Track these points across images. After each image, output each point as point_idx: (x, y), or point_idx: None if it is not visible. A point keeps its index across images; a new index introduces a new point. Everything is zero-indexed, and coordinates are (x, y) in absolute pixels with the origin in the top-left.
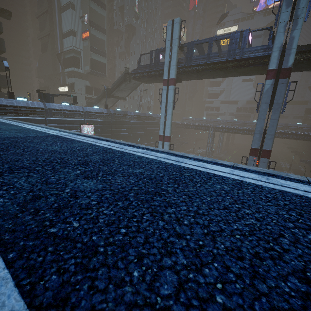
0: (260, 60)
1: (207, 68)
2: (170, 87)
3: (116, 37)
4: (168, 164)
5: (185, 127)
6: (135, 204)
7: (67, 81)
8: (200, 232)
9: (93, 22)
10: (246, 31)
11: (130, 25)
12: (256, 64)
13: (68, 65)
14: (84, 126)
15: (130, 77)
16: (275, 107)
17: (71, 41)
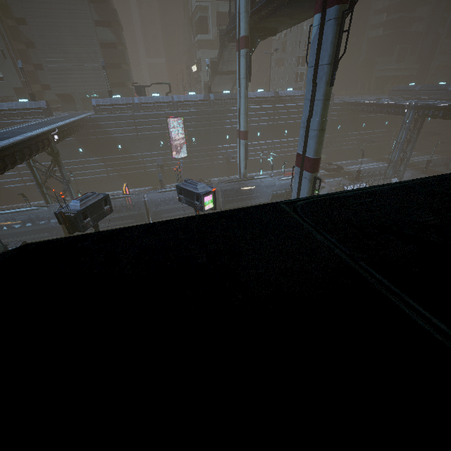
0: None
1: (278, 4)
2: (241, 53)
3: None
4: None
5: (365, 110)
6: None
7: (197, 56)
8: None
9: None
10: None
11: None
12: None
13: (197, 32)
14: (172, 119)
15: (224, 41)
16: (319, 75)
17: None
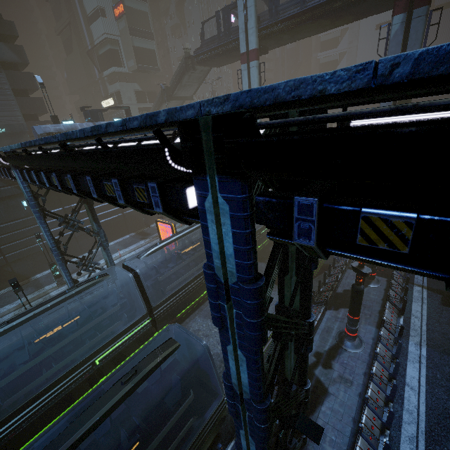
0: None
1: (302, 19)
2: (251, 64)
3: (161, 2)
4: None
5: None
6: None
7: (109, 90)
8: None
9: None
10: None
11: None
12: None
13: (106, 65)
14: None
15: (193, 62)
16: None
17: (102, 25)
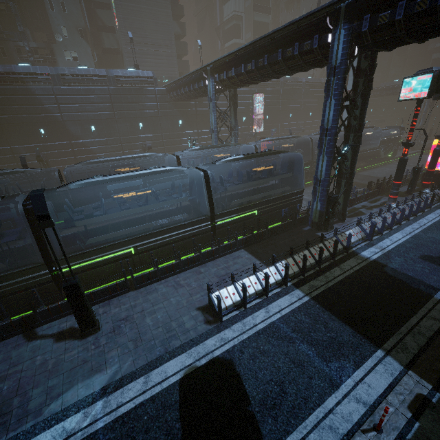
0: None
1: None
2: None
3: None
4: None
5: (382, 94)
6: None
7: None
8: None
9: None
10: None
11: None
12: None
13: (228, 38)
14: (255, 96)
15: None
16: None
17: (233, 4)
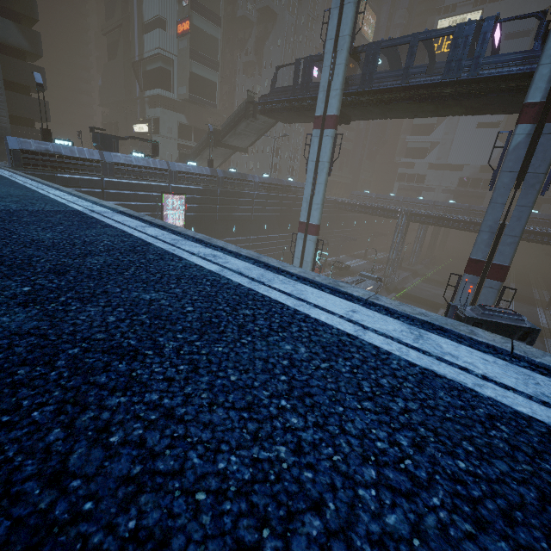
0: (511, 83)
1: (401, 96)
2: (326, 132)
3: (240, 33)
4: (230, 284)
5: (354, 210)
6: (54, 376)
7: (148, 114)
8: (122, 471)
9: (198, 1)
10: (488, 20)
11: (267, 9)
12: (502, 92)
13: (151, 84)
14: (168, 196)
15: (256, 110)
16: (529, 182)
17: (158, 38)
